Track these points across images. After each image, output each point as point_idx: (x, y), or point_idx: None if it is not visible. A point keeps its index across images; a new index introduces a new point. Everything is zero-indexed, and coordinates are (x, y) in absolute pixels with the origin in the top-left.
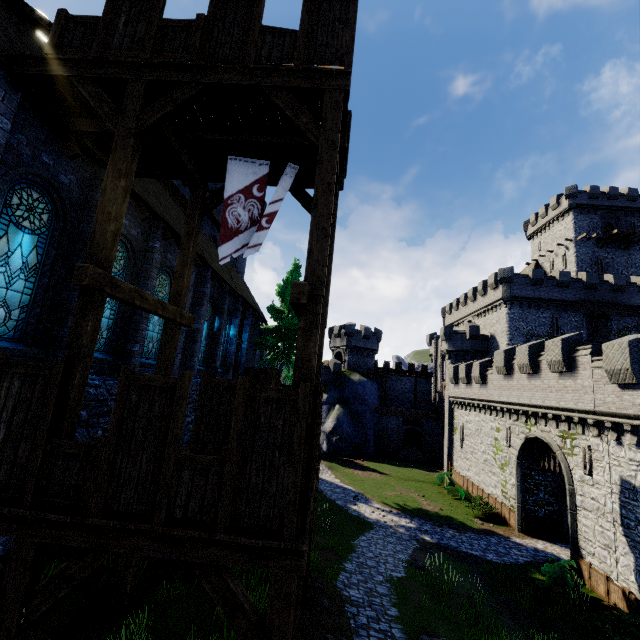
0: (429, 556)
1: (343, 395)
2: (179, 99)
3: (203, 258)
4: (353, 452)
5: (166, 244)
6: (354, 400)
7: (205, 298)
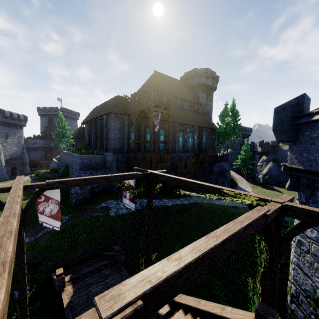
0: (247, 209)
1: (275, 157)
2: (138, 114)
3: (172, 122)
4: (277, 184)
5: (160, 123)
6: (282, 159)
7: (176, 131)
